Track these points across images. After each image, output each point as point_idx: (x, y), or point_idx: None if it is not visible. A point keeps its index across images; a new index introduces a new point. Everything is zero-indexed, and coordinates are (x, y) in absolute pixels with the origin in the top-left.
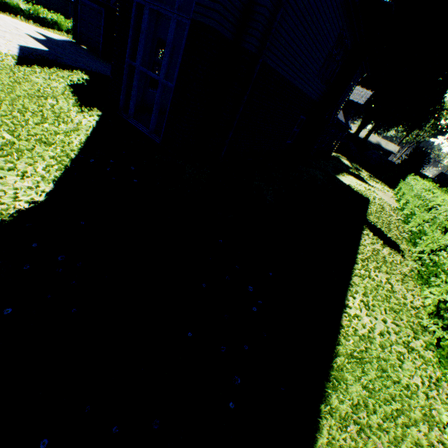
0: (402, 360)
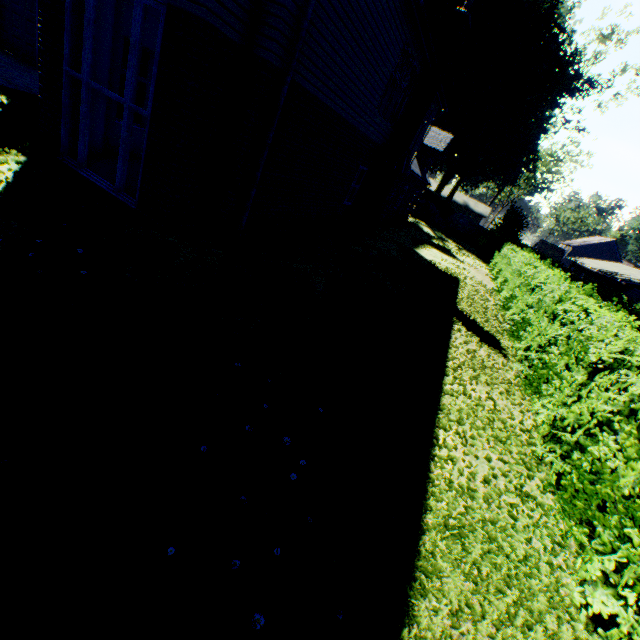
0: (516, 517)
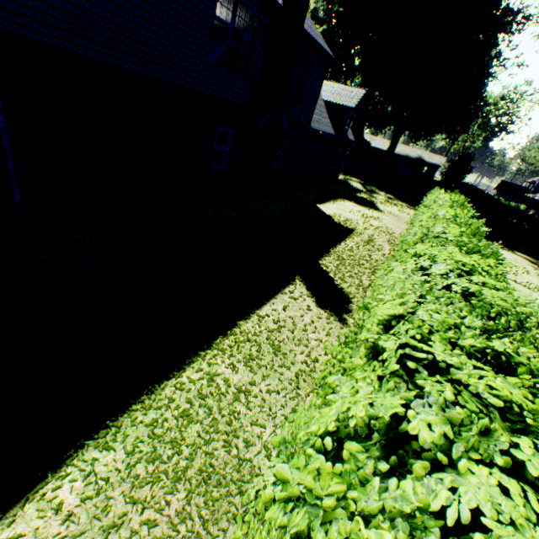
0: None
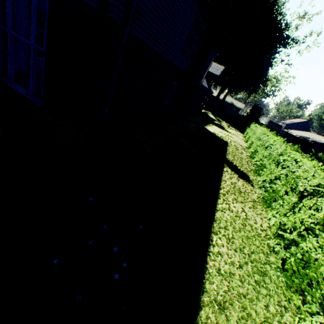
0: (258, 291)
